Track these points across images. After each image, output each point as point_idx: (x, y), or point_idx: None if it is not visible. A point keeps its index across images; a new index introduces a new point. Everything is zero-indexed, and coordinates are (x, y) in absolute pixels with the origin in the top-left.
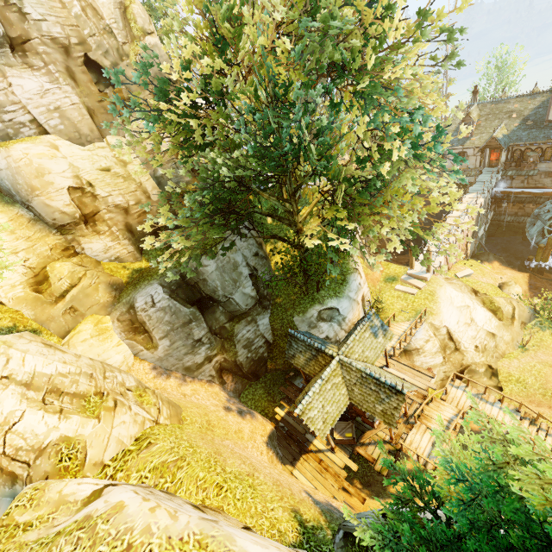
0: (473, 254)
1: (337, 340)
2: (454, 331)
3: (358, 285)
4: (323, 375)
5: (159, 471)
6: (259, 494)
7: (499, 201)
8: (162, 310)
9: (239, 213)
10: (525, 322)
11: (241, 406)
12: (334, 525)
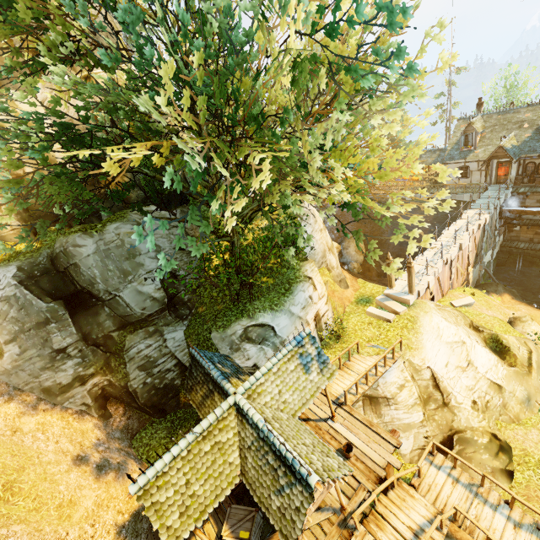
0: (478, 283)
1: None
2: (441, 376)
3: (307, 299)
4: (199, 426)
5: None
6: None
7: (510, 222)
8: (5, 300)
9: None
10: None
11: (115, 456)
12: None
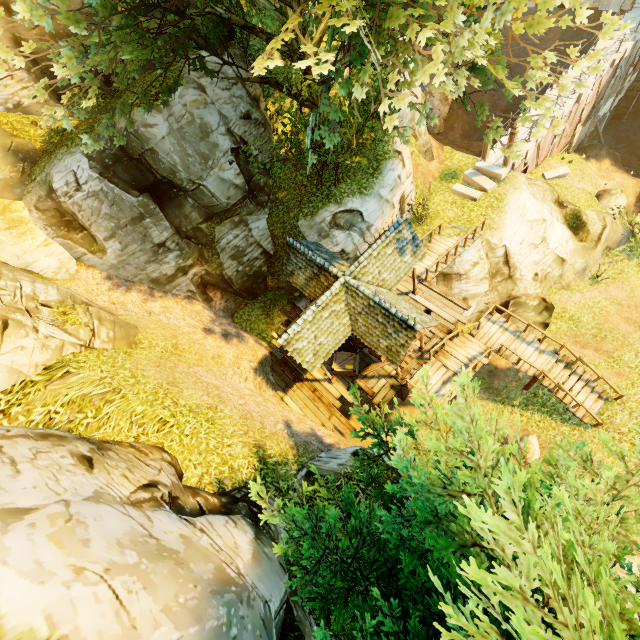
0: (581, 145)
1: (357, 256)
2: (513, 253)
3: (396, 179)
4: (319, 300)
5: (78, 405)
6: (217, 429)
7: None
8: (94, 196)
9: (183, 13)
10: (612, 247)
11: (230, 328)
12: (304, 459)
